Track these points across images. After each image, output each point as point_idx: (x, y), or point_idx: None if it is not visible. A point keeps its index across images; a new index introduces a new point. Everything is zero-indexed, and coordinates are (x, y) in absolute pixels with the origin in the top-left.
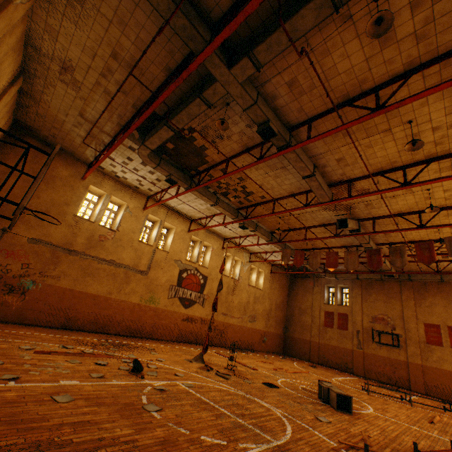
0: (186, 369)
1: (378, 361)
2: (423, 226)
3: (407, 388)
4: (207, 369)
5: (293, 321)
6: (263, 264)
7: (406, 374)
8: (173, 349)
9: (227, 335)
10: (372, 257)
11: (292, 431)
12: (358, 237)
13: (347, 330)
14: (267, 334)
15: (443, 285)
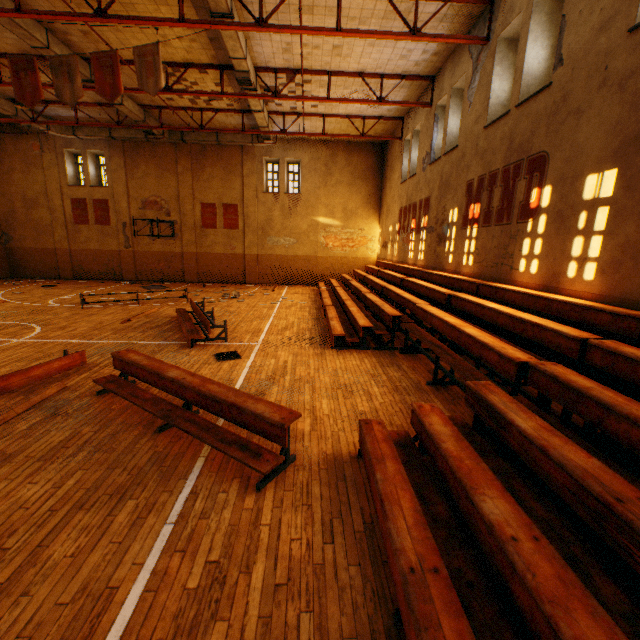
0: None
1: (152, 259)
2: (105, 14)
3: (182, 281)
4: None
5: (18, 223)
6: None
7: (182, 267)
8: None
9: None
10: (23, 78)
11: None
12: (10, 26)
13: (110, 226)
14: None
15: (224, 151)
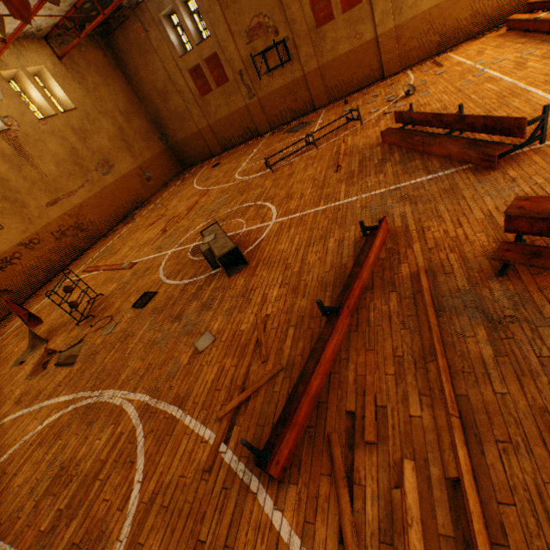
0: (1, 413)
1: (277, 99)
2: None
3: (312, 110)
4: (43, 364)
5: (165, 120)
6: (25, 53)
7: (308, 94)
8: (5, 345)
9: (91, 223)
10: None
11: (144, 476)
12: None
13: (229, 82)
14: (146, 167)
15: None
